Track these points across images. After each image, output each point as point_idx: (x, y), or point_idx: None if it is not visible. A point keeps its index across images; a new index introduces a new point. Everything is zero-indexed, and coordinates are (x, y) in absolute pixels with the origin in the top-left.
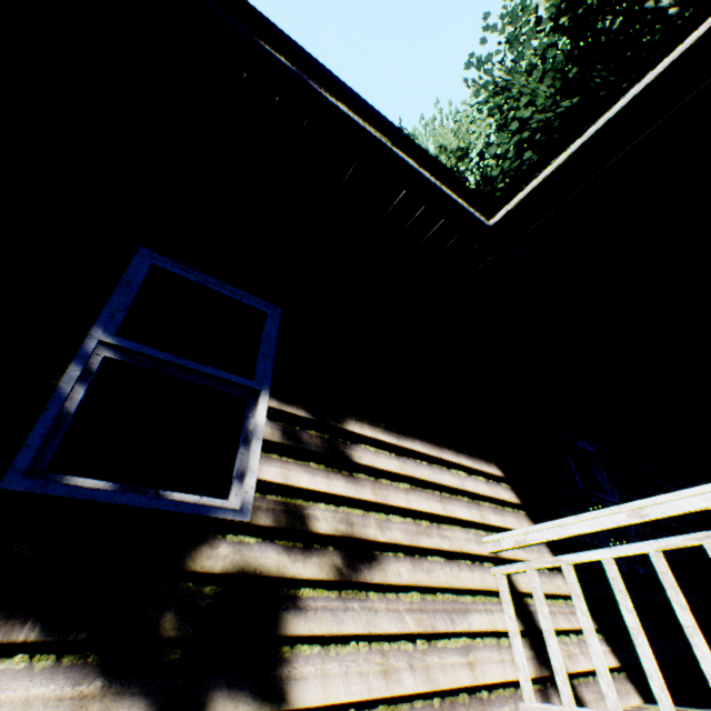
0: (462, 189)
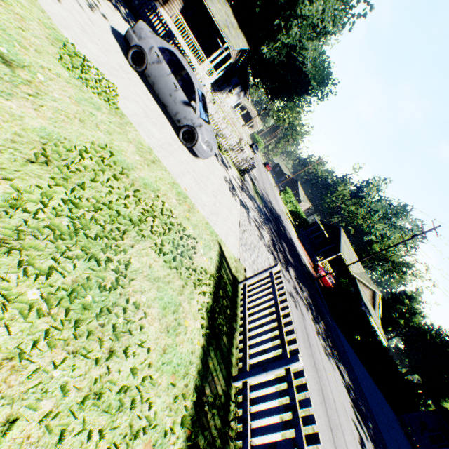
0: None
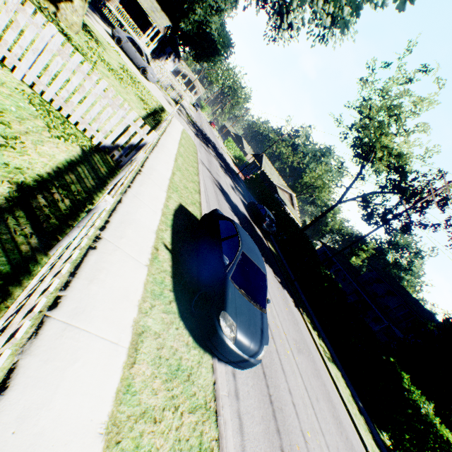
0: None
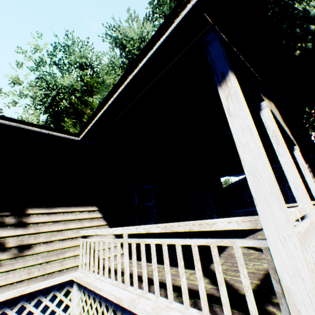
0: (62, 132)
